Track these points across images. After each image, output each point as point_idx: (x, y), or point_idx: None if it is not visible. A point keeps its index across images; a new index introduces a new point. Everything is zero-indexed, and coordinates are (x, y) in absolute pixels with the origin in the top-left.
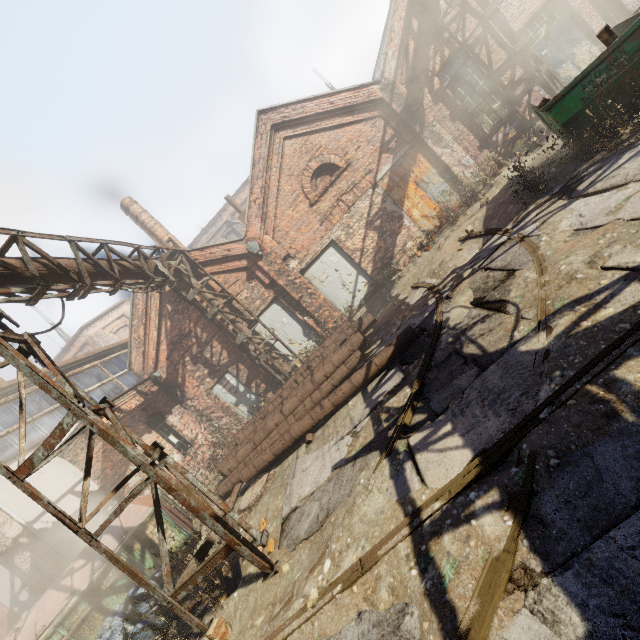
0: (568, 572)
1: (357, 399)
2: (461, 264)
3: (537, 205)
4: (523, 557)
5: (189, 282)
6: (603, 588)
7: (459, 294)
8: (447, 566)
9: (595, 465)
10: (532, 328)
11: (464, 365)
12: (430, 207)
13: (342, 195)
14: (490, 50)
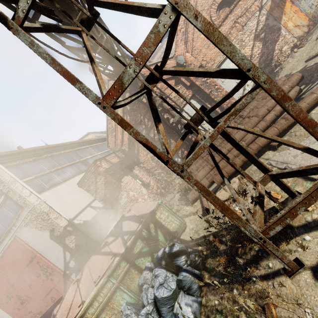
0: None
1: None
2: None
3: None
4: None
5: None
6: None
7: None
8: None
9: None
10: None
11: None
12: (301, 18)
13: (238, 18)
14: None
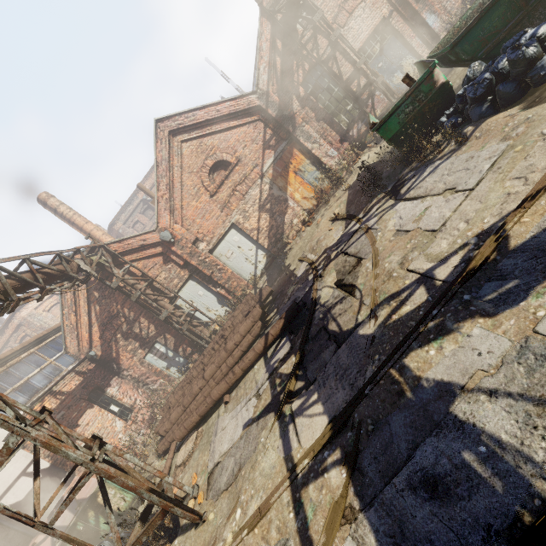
0: (372, 509)
1: (260, 363)
2: (330, 244)
3: (378, 200)
4: (351, 499)
5: (111, 272)
6: (387, 519)
7: (327, 274)
8: (310, 509)
9: (390, 430)
10: (368, 314)
11: (328, 341)
12: (308, 190)
13: (236, 186)
14: (340, 64)
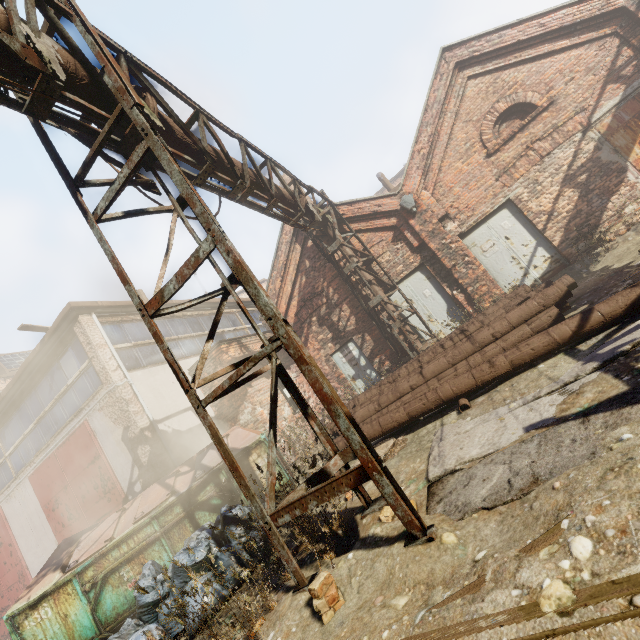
0: None
1: (556, 360)
2: None
3: None
4: None
5: (332, 235)
6: None
7: None
8: None
9: None
10: None
11: None
12: None
13: (534, 142)
14: None
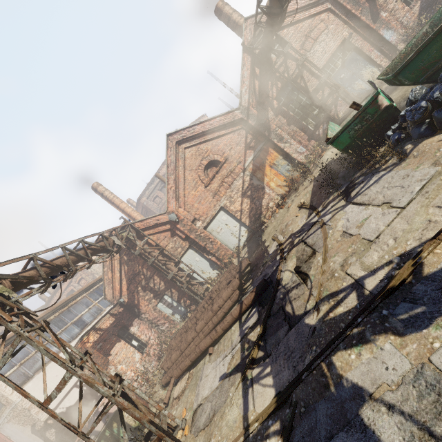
0: None
1: (236, 326)
2: (295, 230)
3: (333, 197)
4: None
5: (135, 243)
6: None
7: (290, 259)
8: None
9: (316, 416)
10: (314, 305)
11: (284, 321)
12: (281, 180)
13: (224, 178)
14: (307, 79)
